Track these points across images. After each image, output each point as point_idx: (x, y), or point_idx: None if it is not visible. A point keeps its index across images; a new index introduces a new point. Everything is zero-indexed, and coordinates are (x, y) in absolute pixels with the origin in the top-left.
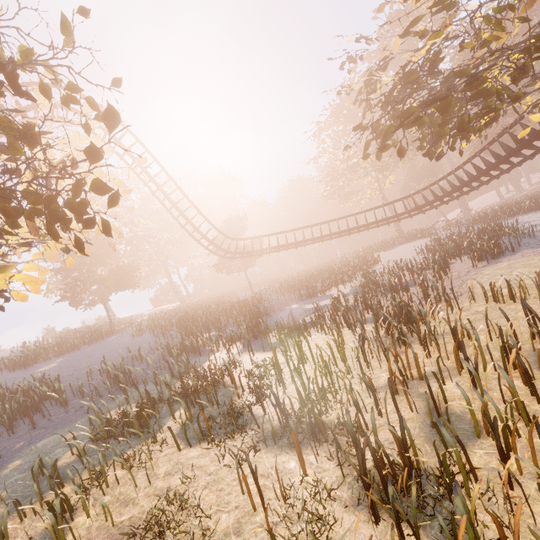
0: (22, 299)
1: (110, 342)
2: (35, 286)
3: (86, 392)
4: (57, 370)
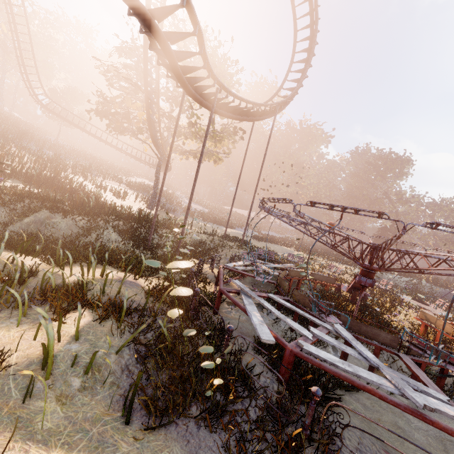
0: None
1: None
2: None
3: None
4: None
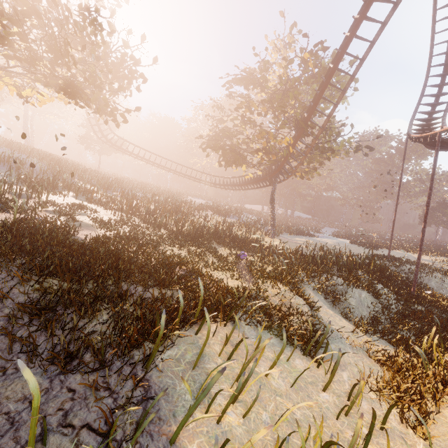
0: (31, 104)
1: None
2: (41, 103)
3: None
4: None
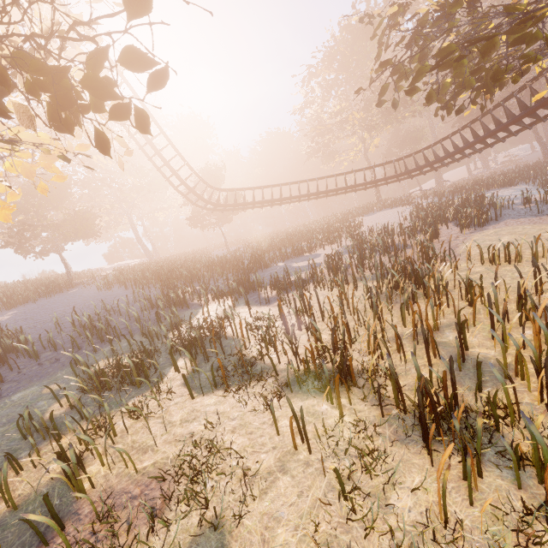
0: None
1: (71, 295)
2: (3, 212)
3: (59, 345)
4: (13, 323)
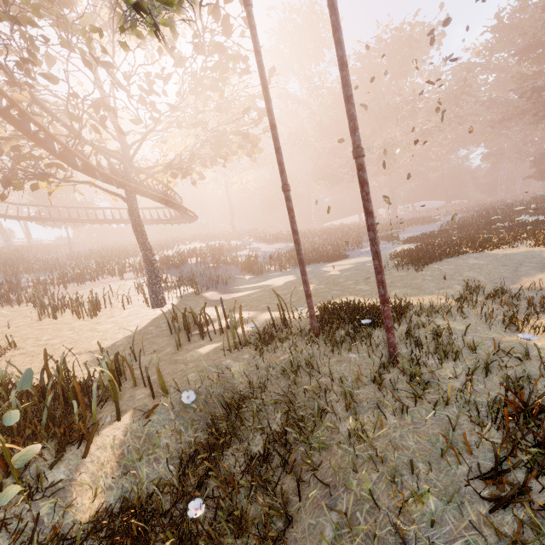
0: None
1: None
2: None
3: None
4: None
